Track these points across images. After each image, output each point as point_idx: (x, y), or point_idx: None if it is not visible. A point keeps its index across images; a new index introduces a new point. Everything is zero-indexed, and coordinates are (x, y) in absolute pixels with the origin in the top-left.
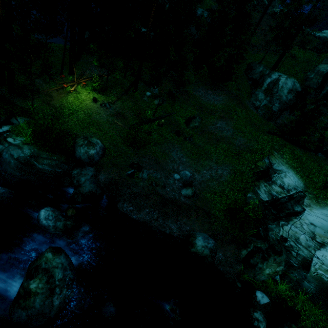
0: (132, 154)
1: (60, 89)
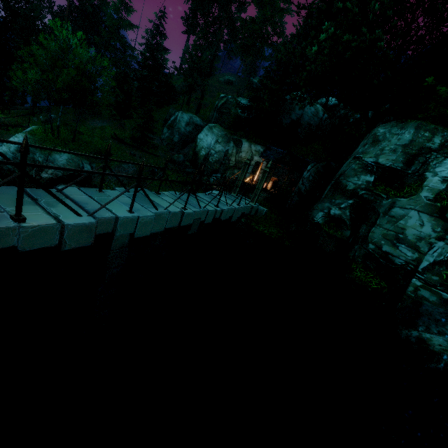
0: None
1: None
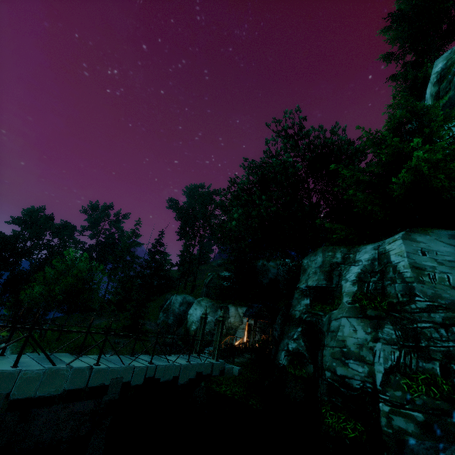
0: None
1: None
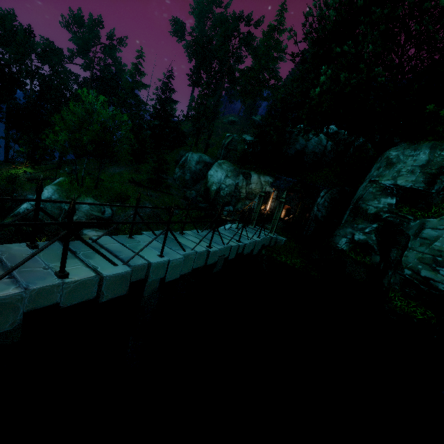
0: (2, 184)
1: (12, 169)
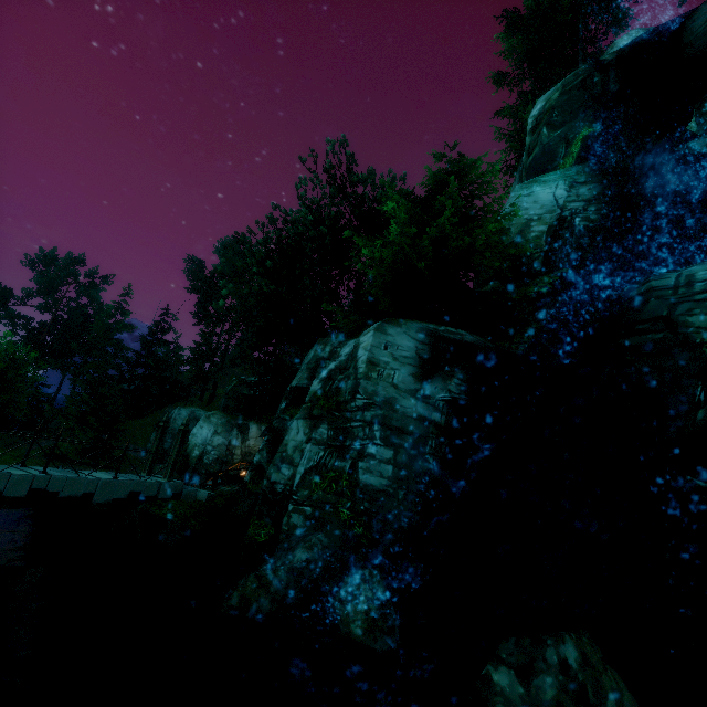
0: None
1: None
